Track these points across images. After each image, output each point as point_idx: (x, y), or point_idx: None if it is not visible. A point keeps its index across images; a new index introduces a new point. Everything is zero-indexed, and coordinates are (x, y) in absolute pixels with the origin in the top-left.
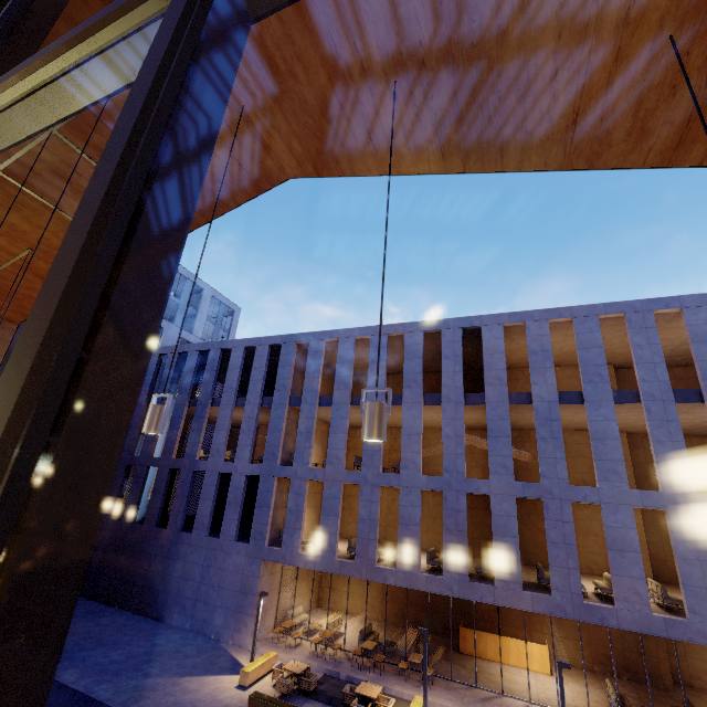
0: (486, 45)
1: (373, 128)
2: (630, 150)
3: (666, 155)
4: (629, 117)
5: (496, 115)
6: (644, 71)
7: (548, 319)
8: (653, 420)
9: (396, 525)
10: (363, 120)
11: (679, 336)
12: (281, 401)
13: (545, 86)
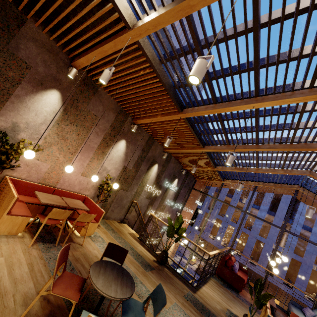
0: None
1: None
2: None
3: None
4: None
5: None
6: None
7: None
8: None
9: None
10: None
11: None
12: (213, 189)
13: None
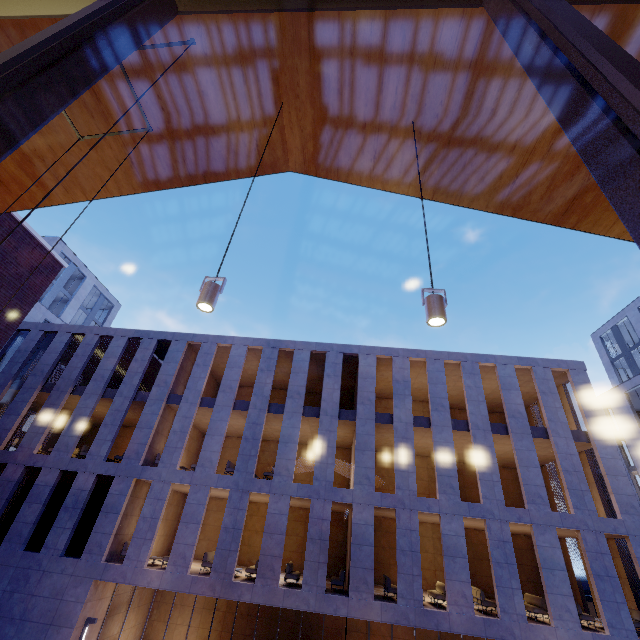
0: (481, 118)
1: (381, 150)
2: (539, 209)
3: (557, 217)
4: (544, 188)
5: (469, 164)
6: (560, 162)
7: (409, 357)
8: (477, 445)
9: (250, 542)
10: (376, 142)
11: (491, 386)
12: (158, 397)
13: (505, 154)
